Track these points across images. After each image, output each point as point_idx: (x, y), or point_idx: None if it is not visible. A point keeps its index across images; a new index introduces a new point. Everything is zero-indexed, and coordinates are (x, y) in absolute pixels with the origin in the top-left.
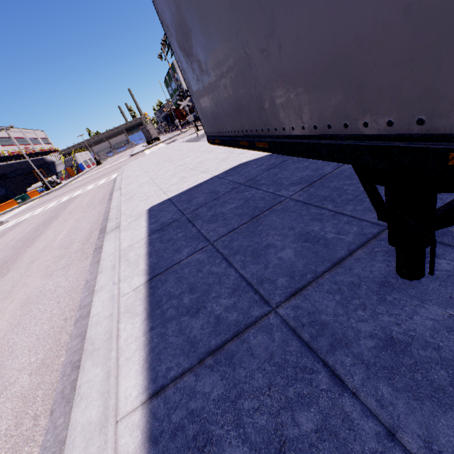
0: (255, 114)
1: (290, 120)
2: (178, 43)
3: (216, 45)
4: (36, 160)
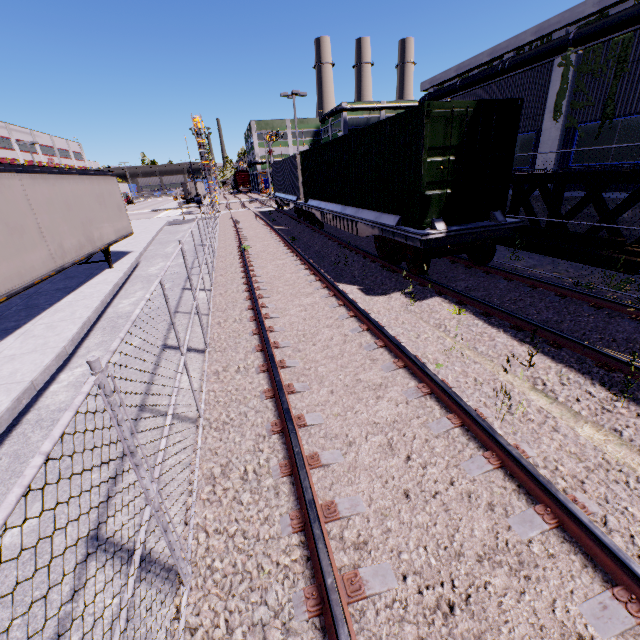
0: None
1: None
2: None
3: None
4: None
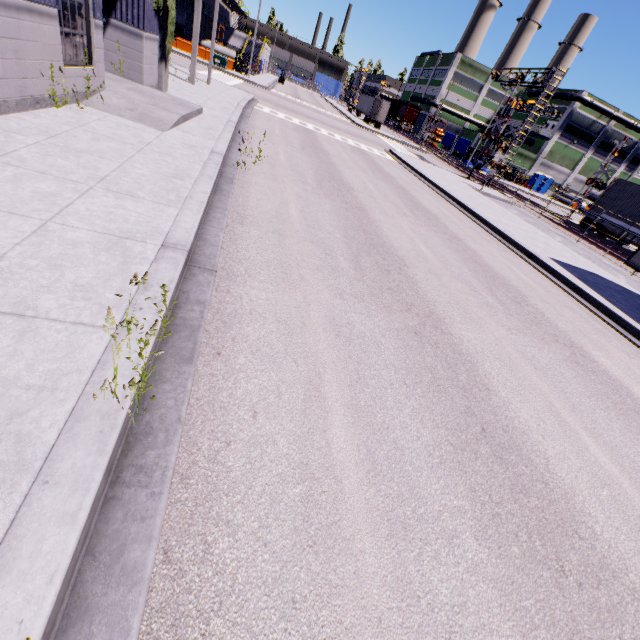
0: None
1: None
2: None
3: None
4: (221, 8)
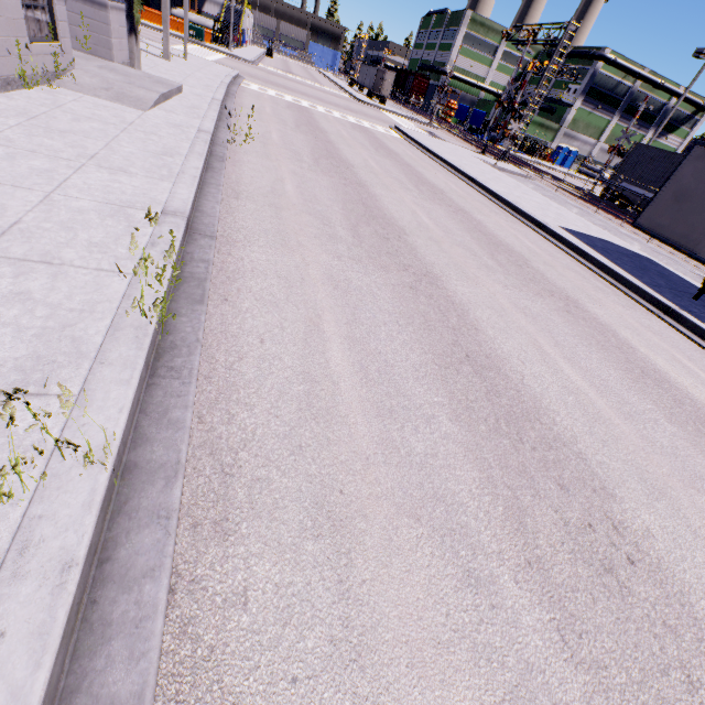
0: (691, 244)
1: (704, 254)
2: (675, 191)
3: (699, 219)
4: None
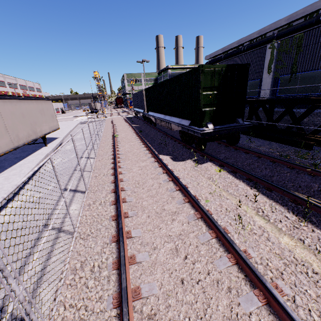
0: None
1: None
2: None
3: None
4: None
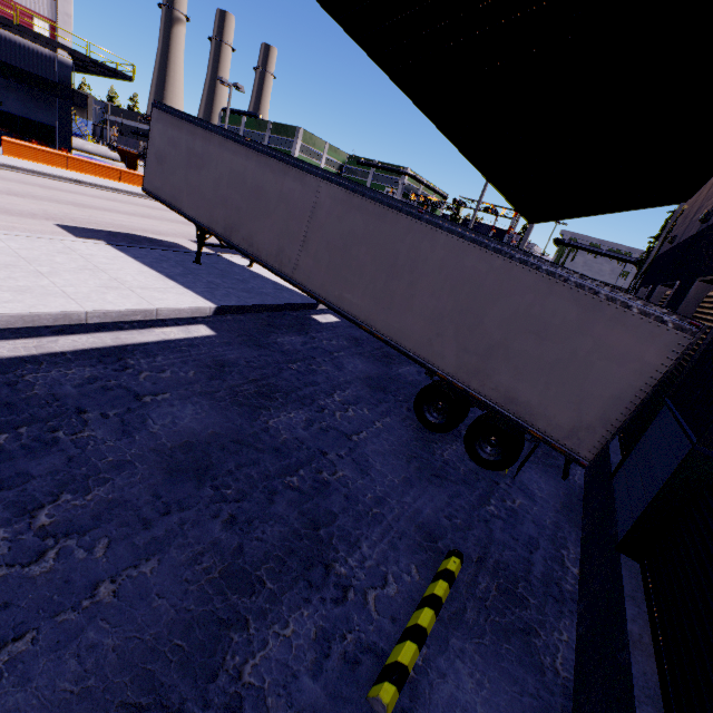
0: None
1: None
2: None
3: None
4: None
